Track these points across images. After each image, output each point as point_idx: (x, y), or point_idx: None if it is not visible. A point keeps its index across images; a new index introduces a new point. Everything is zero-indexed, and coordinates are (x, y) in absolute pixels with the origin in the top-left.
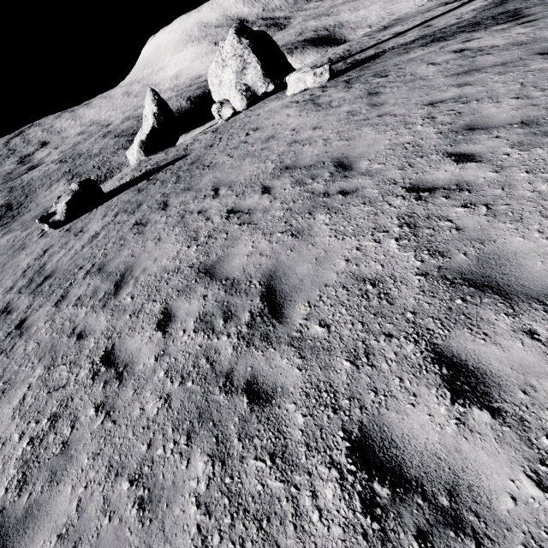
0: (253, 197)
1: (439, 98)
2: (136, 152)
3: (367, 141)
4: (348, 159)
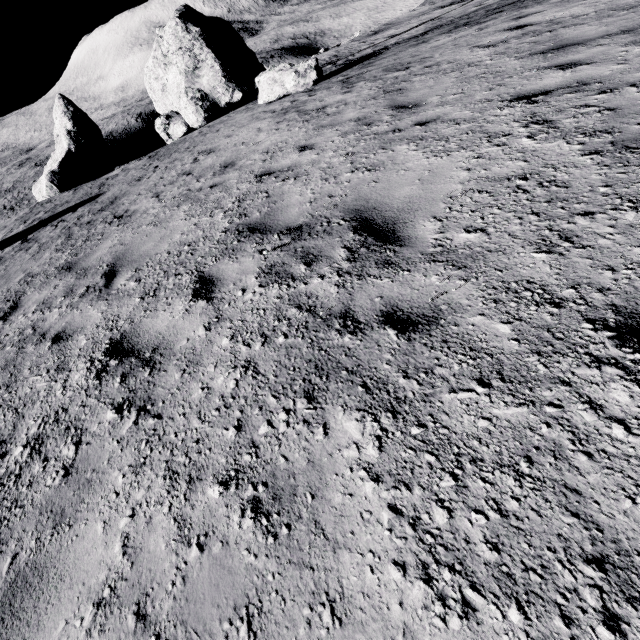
0: (172, 306)
1: (535, 88)
2: (45, 188)
3: (415, 172)
4: (384, 214)
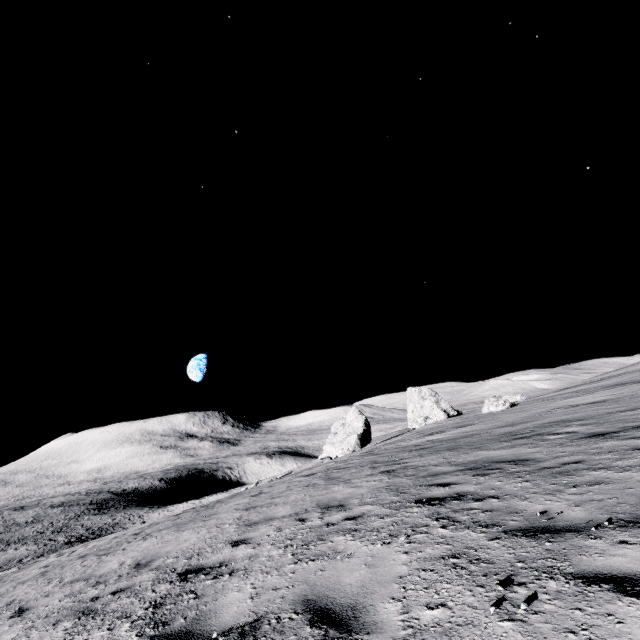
0: None
1: None
2: (354, 441)
3: None
4: None
